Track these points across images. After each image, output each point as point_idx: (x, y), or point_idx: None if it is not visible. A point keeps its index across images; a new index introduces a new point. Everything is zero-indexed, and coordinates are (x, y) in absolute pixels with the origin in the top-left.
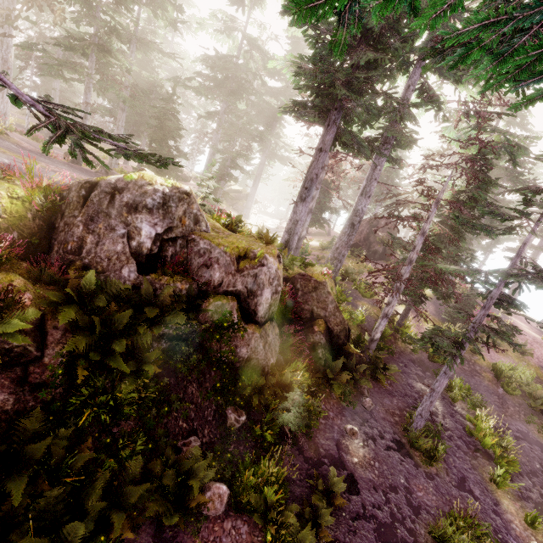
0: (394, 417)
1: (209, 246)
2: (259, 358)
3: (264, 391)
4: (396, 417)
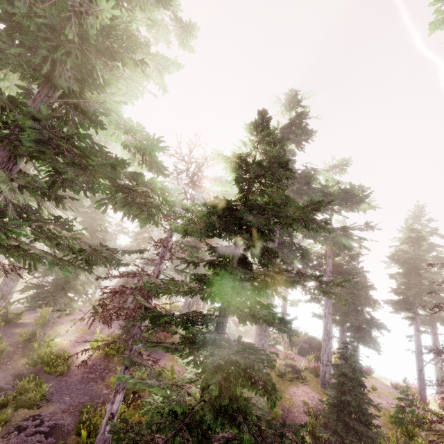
0: None
1: None
2: None
3: None
4: None
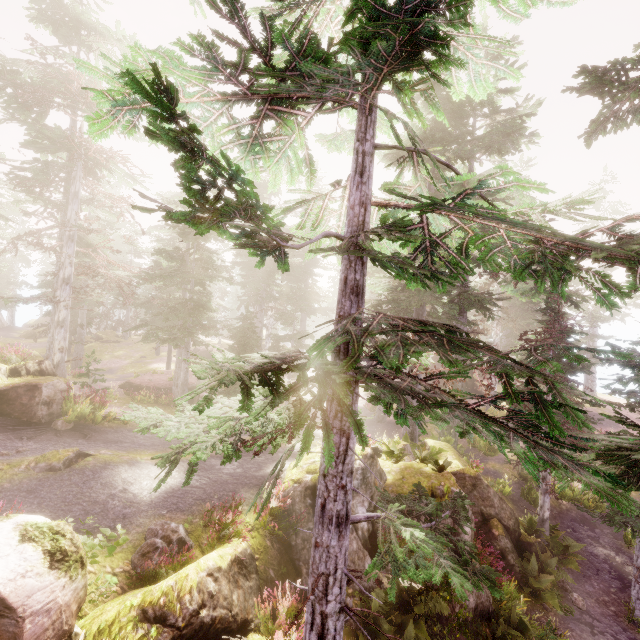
0: (608, 606)
1: None
2: (482, 601)
3: (506, 639)
4: (611, 606)
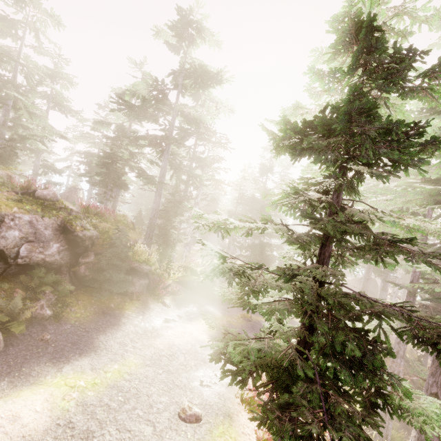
0: None
1: None
2: None
3: None
4: None
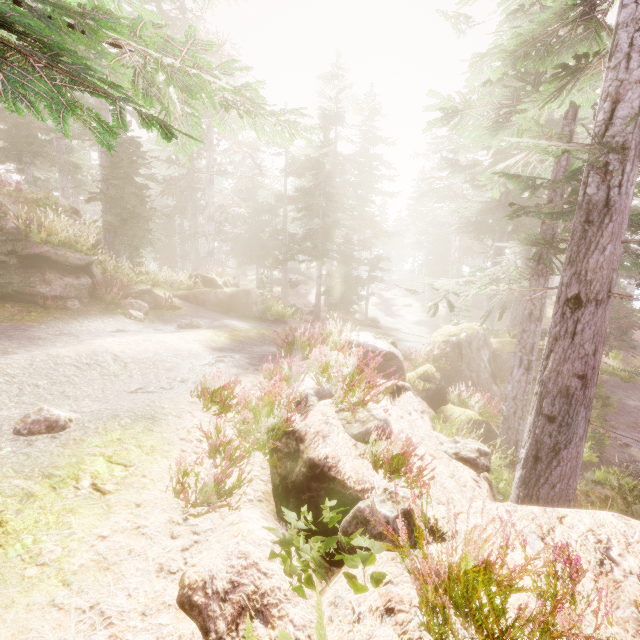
0: (635, 429)
1: (508, 356)
2: None
3: None
4: (637, 429)
